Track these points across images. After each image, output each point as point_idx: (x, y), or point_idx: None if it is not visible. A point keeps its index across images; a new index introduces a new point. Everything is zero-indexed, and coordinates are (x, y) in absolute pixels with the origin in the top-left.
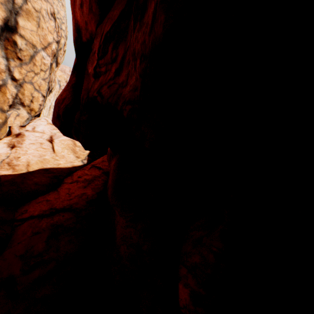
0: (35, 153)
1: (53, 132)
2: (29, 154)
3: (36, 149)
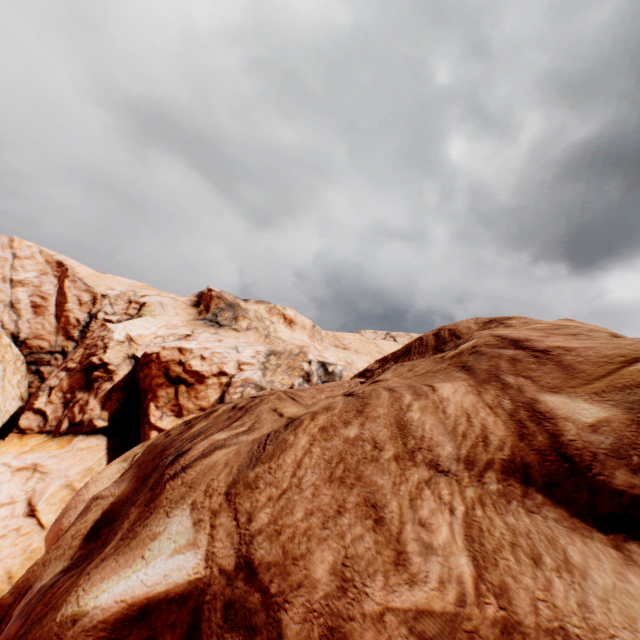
0: (14, 552)
1: (29, 489)
2: (5, 559)
3: (13, 543)
